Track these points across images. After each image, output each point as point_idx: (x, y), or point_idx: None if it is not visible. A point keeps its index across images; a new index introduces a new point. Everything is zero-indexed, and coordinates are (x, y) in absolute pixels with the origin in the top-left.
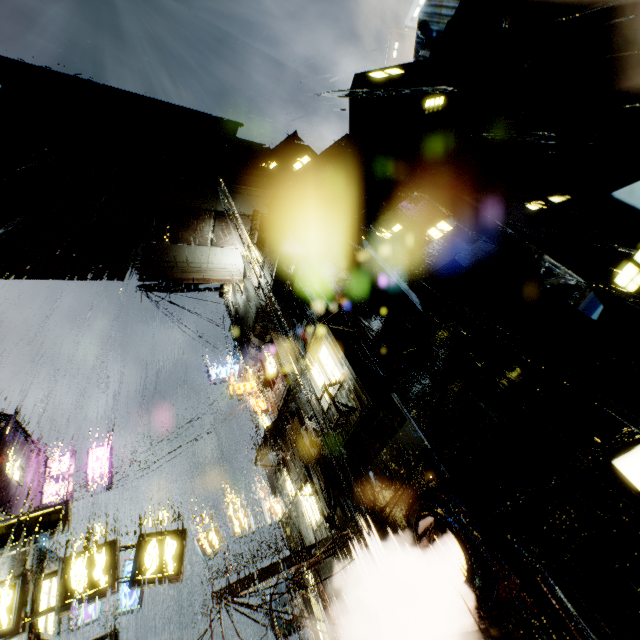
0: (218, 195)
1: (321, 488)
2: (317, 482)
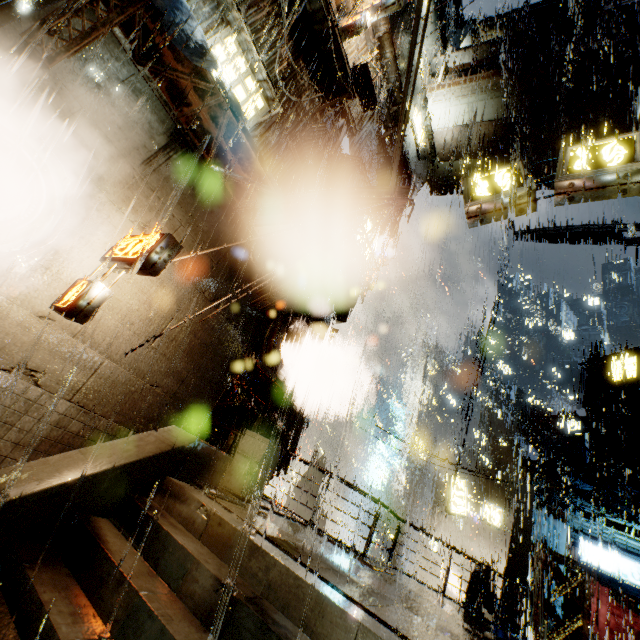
0: (470, 172)
1: (268, 147)
2: (269, 133)
